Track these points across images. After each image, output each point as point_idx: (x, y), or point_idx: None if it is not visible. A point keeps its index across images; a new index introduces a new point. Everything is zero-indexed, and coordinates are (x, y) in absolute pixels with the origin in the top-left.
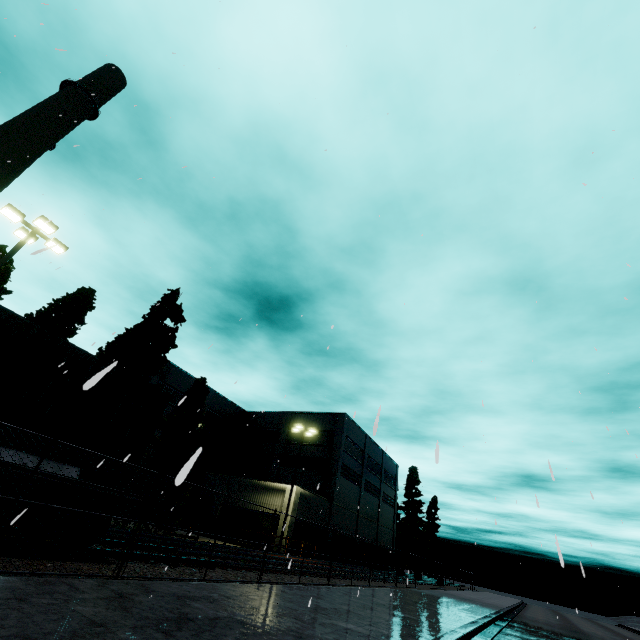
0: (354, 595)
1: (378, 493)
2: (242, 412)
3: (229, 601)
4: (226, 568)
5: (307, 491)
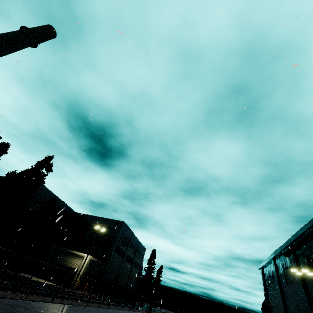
0: (94, 311)
1: (132, 261)
2: (74, 212)
3: (33, 308)
4: (38, 295)
5: (95, 258)
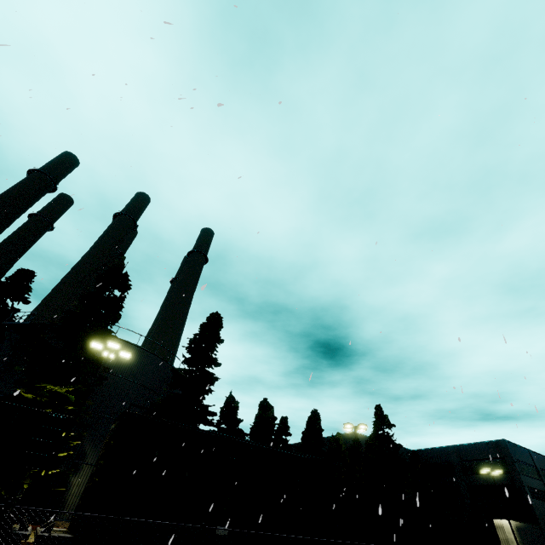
0: None
1: None
2: (410, 452)
3: None
4: None
5: (518, 522)
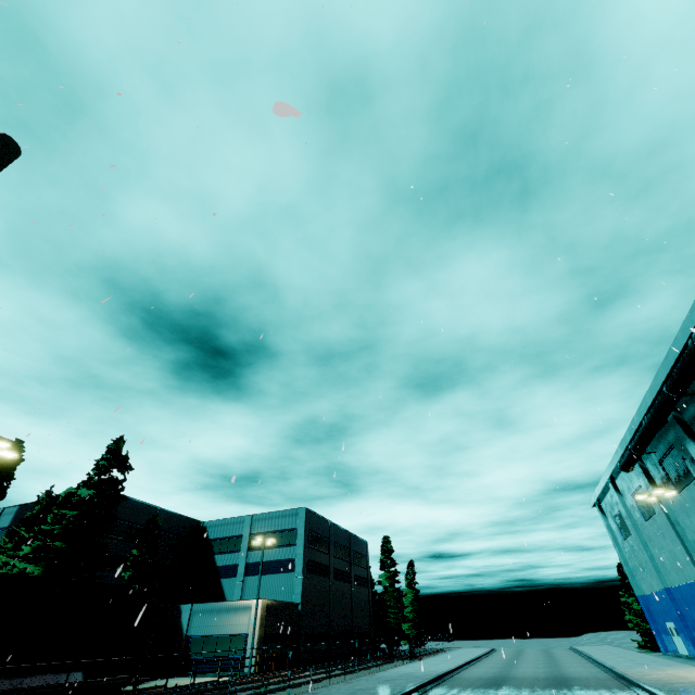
0: None
1: (349, 578)
2: (199, 524)
3: None
4: None
5: (274, 601)
